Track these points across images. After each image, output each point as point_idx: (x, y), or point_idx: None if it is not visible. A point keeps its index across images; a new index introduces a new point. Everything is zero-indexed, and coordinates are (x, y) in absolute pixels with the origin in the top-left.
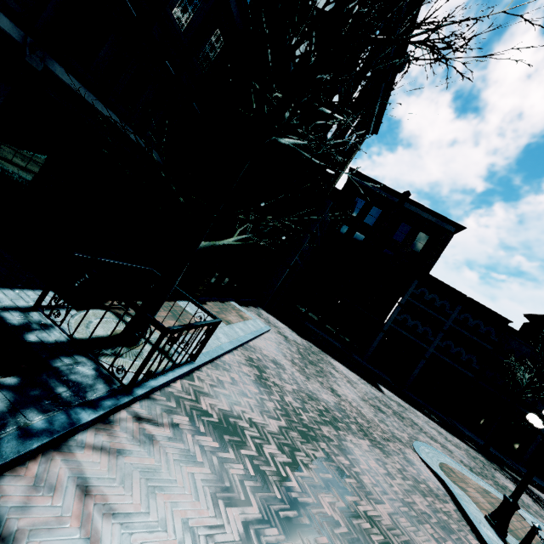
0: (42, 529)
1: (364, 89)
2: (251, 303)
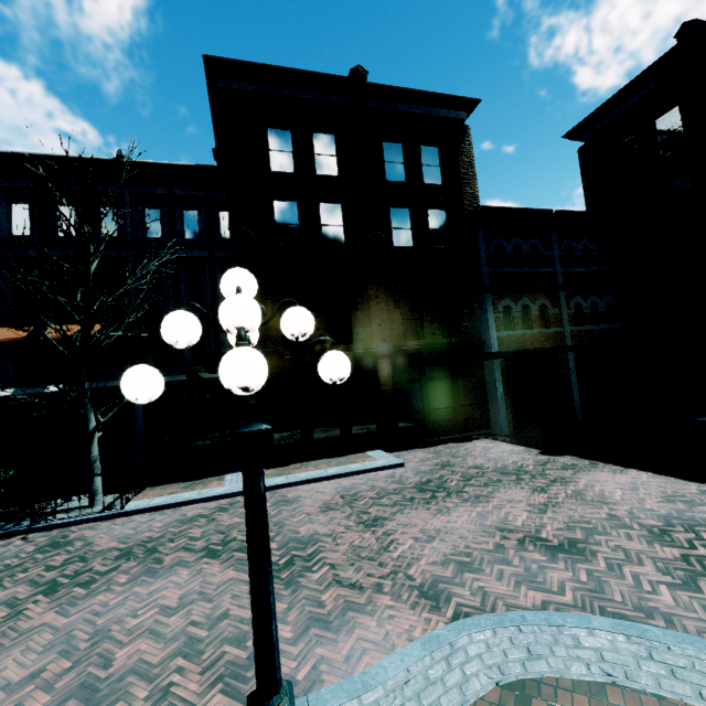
0: None
1: (337, 149)
2: (461, 440)
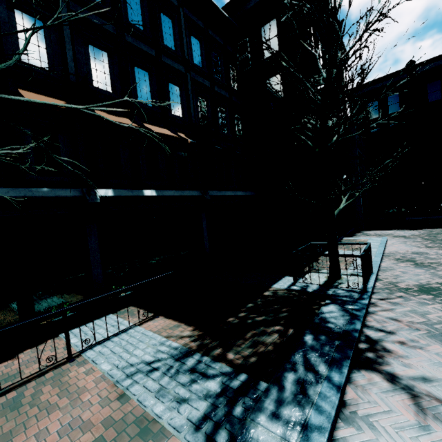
0: (398, 329)
1: (323, 53)
2: (353, 232)
